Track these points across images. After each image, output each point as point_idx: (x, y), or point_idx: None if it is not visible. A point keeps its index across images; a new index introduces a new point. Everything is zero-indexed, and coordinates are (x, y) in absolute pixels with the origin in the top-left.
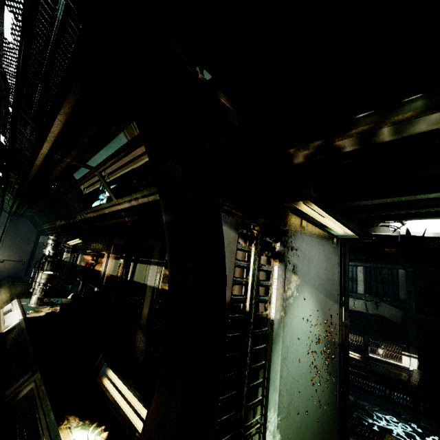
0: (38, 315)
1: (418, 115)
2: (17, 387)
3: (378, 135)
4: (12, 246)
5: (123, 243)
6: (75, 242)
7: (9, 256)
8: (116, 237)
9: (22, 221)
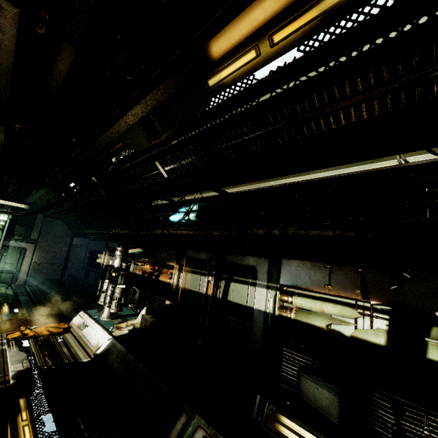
0: (124, 333)
1: None
2: (180, 432)
3: None
4: (48, 248)
5: (202, 257)
6: (133, 250)
7: (46, 259)
8: (189, 250)
9: (56, 223)
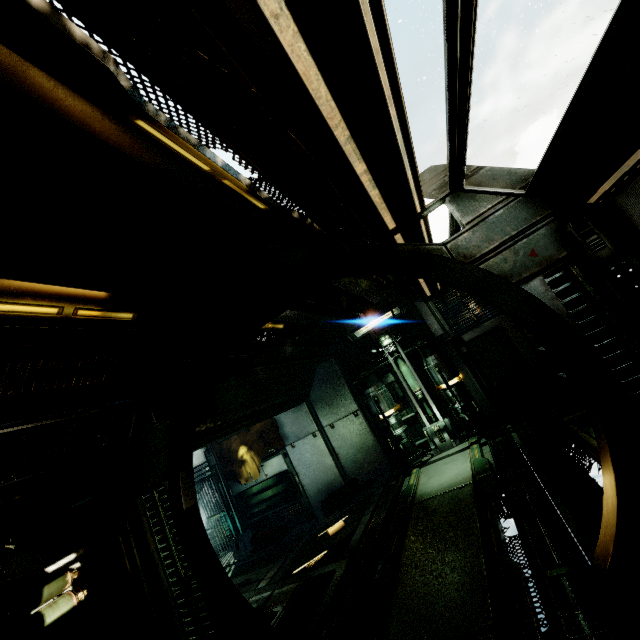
0: None
1: None
2: None
3: None
4: None
5: None
6: None
7: None
8: None
9: None
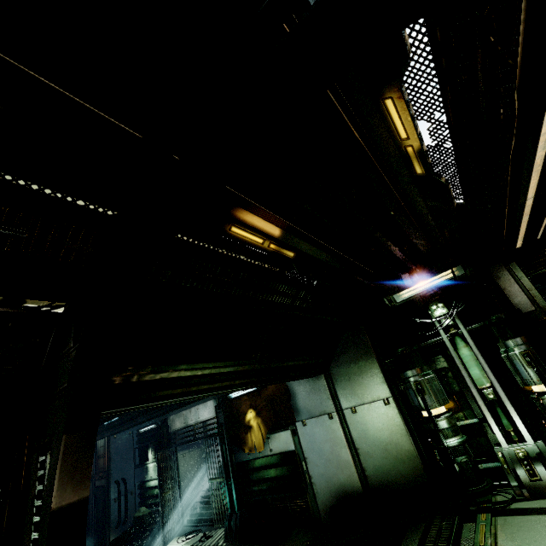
0: None
1: (148, 373)
2: None
3: (132, 378)
4: None
5: None
6: None
7: None
8: None
9: None
